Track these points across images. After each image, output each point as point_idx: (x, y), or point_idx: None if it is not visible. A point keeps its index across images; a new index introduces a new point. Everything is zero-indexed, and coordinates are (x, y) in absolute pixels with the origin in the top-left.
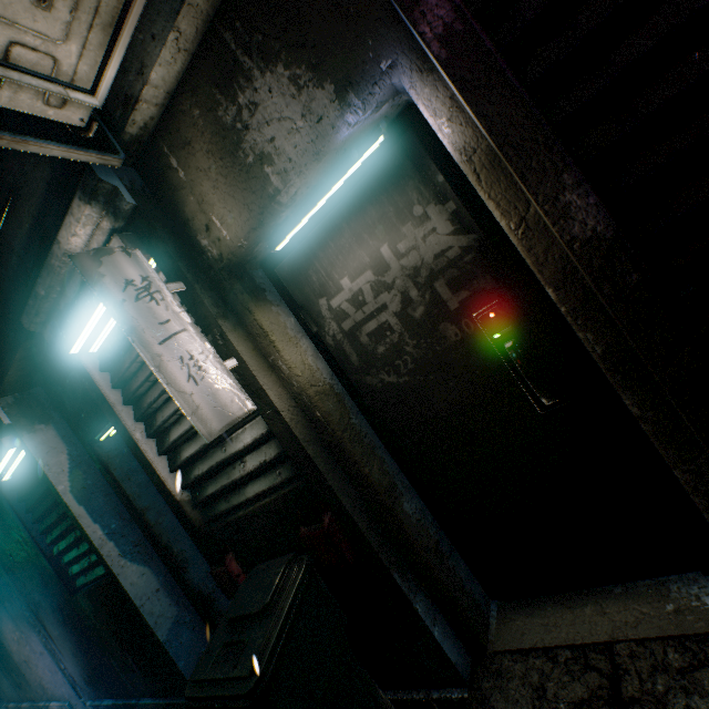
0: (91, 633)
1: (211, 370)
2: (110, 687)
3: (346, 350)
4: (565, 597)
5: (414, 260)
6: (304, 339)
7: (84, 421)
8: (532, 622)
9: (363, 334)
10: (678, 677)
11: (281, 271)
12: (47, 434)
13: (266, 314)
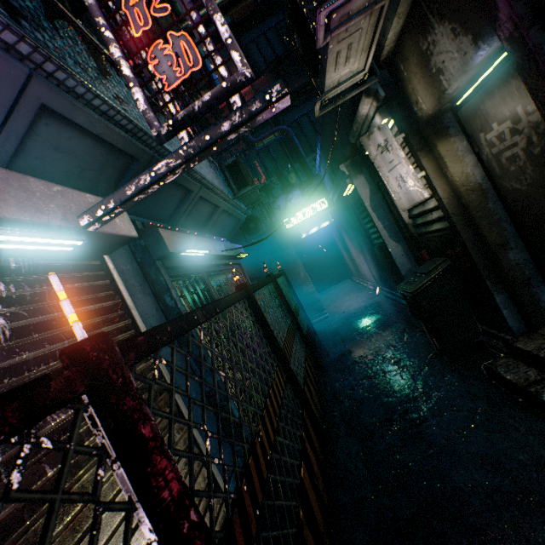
0: (379, 262)
1: (408, 181)
2: (386, 284)
3: (492, 165)
4: None
5: (536, 118)
6: (469, 156)
7: (374, 175)
8: None
9: (502, 158)
10: None
11: (460, 115)
12: (360, 180)
13: (444, 145)
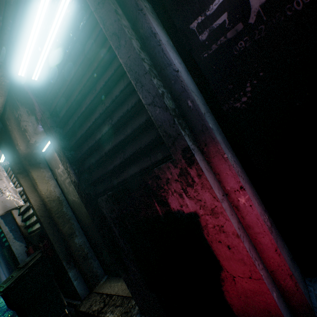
0: (8, 262)
1: (7, 193)
2: None
3: (63, 186)
4: (120, 278)
5: None
6: (52, 180)
7: None
8: (108, 284)
9: (66, 182)
10: (114, 308)
11: (46, 157)
12: None
13: (37, 172)
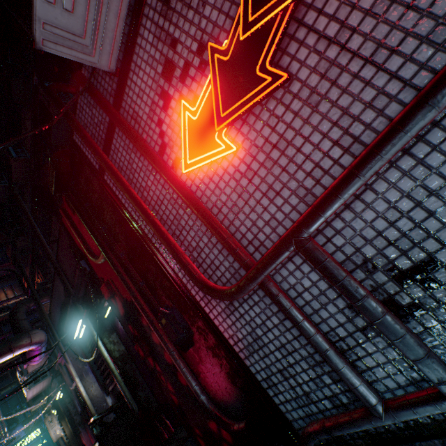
0: None
1: (58, 430)
2: None
3: None
4: None
5: None
6: None
7: None
8: None
9: None
10: None
11: None
12: None
13: None
